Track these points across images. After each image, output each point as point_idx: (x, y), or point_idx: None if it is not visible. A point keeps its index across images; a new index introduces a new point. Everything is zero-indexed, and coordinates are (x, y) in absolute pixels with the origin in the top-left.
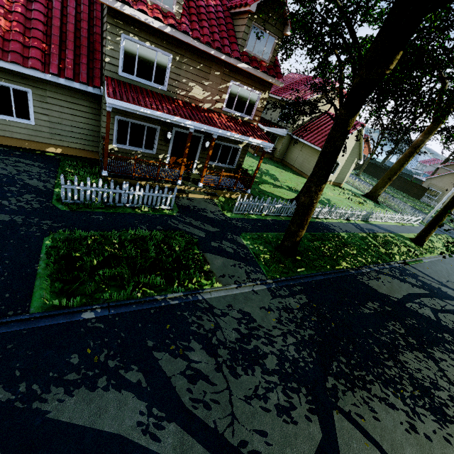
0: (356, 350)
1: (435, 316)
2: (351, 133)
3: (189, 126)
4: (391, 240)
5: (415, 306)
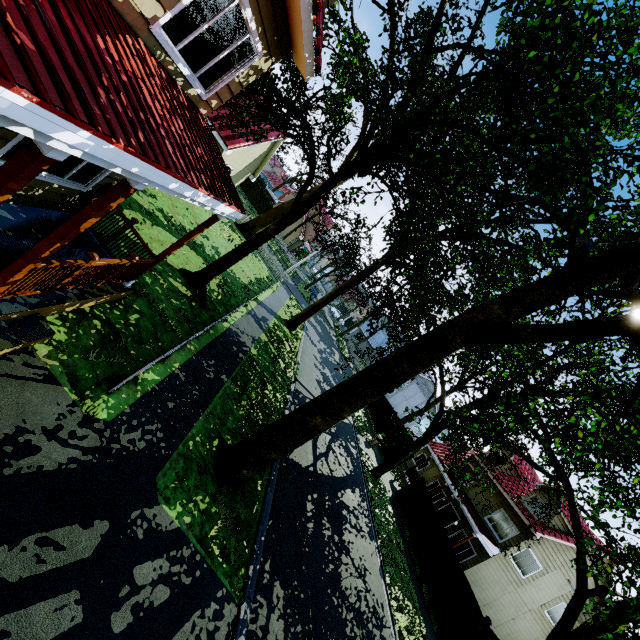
0: (332, 635)
1: (329, 468)
2: (270, 140)
3: (58, 144)
4: (279, 335)
5: (320, 464)
